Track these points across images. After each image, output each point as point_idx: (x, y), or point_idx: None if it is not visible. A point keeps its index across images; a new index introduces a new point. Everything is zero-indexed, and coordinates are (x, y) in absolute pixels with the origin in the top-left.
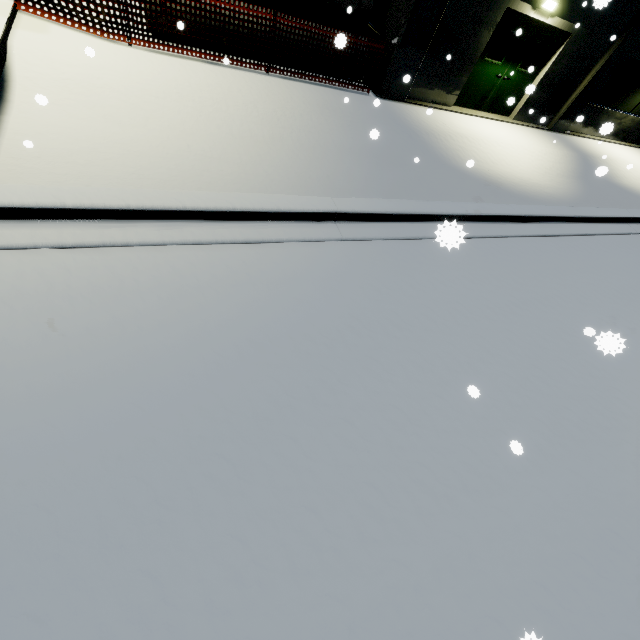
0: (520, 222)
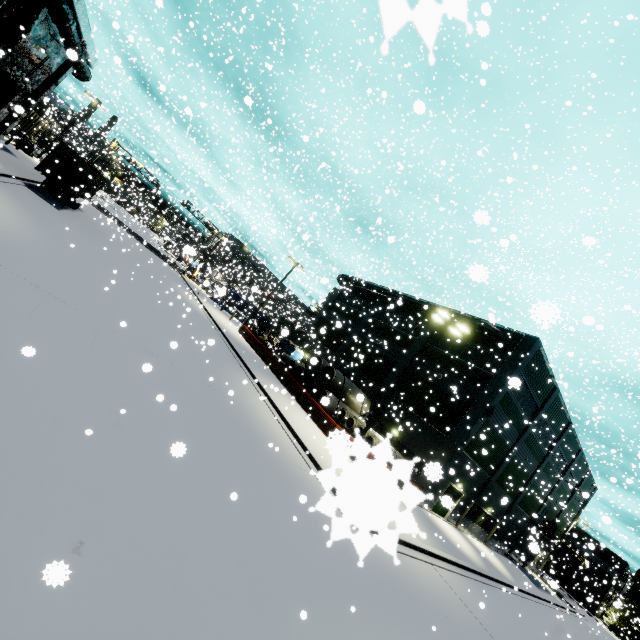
0: (490, 579)
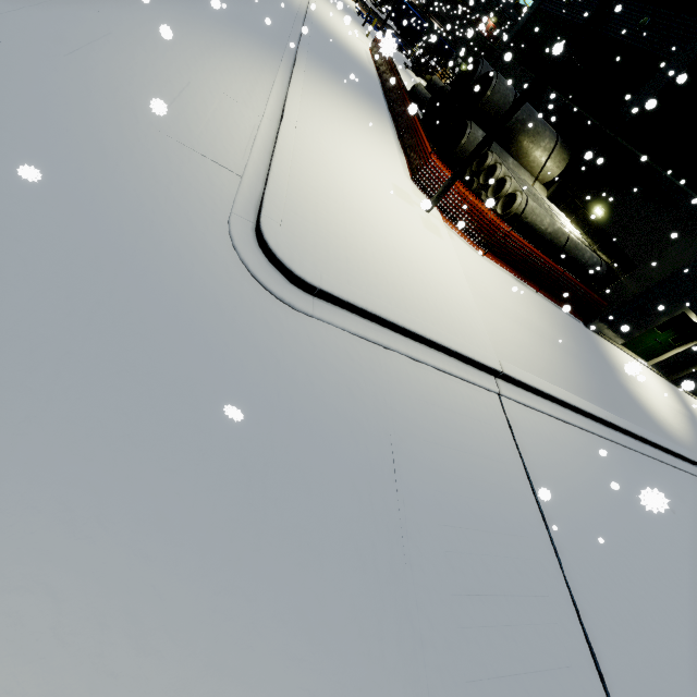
0: (679, 458)
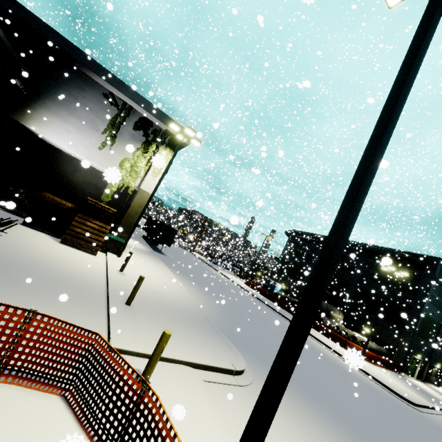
0: None
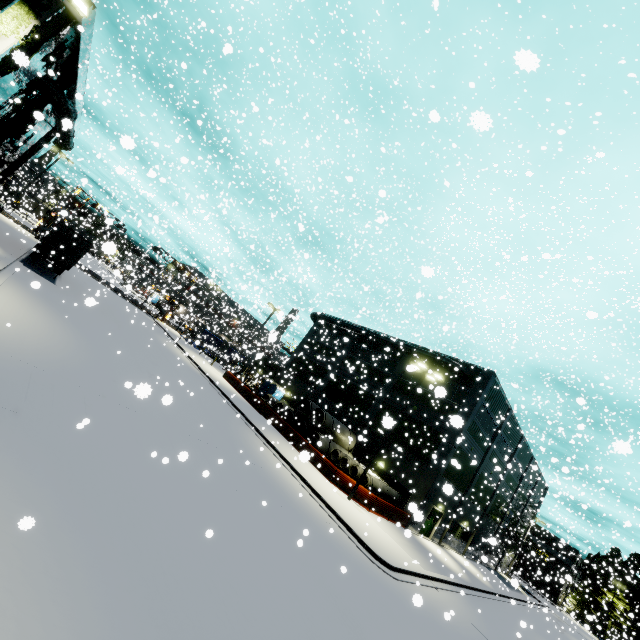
0: (476, 590)
